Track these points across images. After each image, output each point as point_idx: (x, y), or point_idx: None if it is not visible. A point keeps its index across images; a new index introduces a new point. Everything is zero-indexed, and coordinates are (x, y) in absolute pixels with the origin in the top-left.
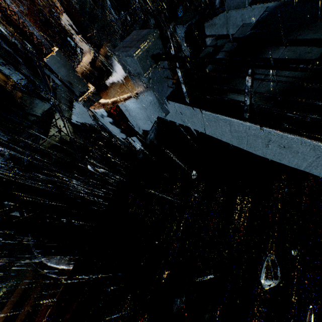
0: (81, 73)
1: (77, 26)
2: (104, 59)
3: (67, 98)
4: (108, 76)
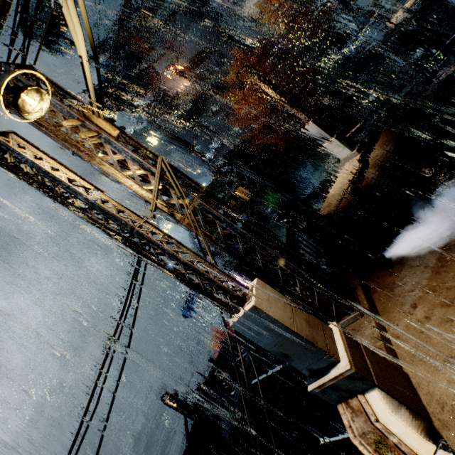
0: (335, 207)
1: (328, 131)
2: (380, 173)
3: (312, 247)
4: (392, 226)
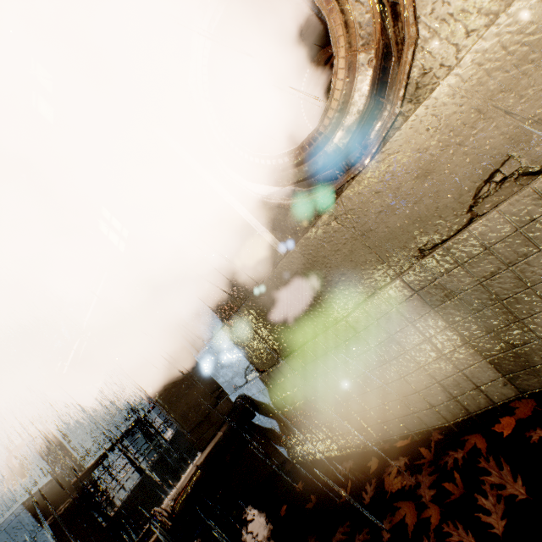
0: None
1: None
2: None
3: None
4: None
